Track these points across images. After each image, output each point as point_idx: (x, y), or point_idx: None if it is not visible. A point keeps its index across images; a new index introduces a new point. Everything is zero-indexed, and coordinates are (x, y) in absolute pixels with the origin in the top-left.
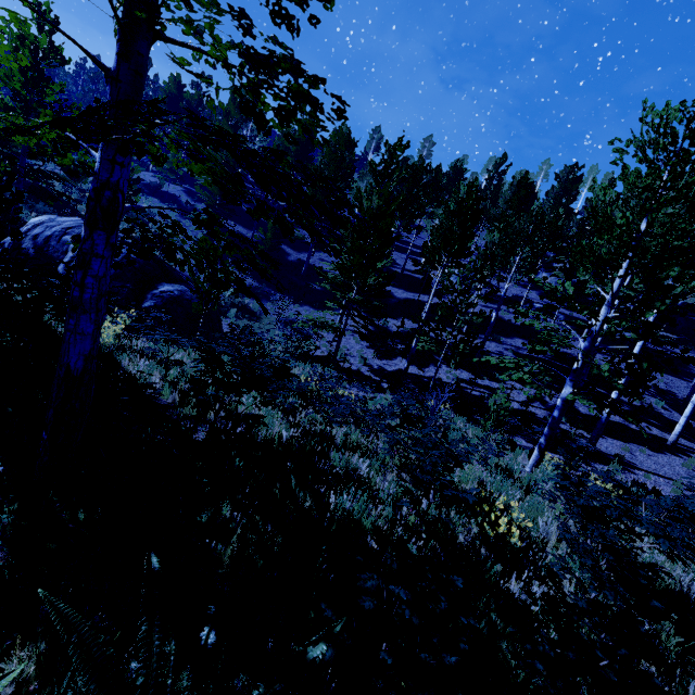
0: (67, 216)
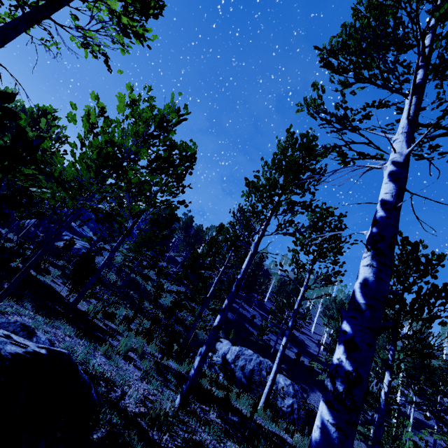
0: (232, 341)
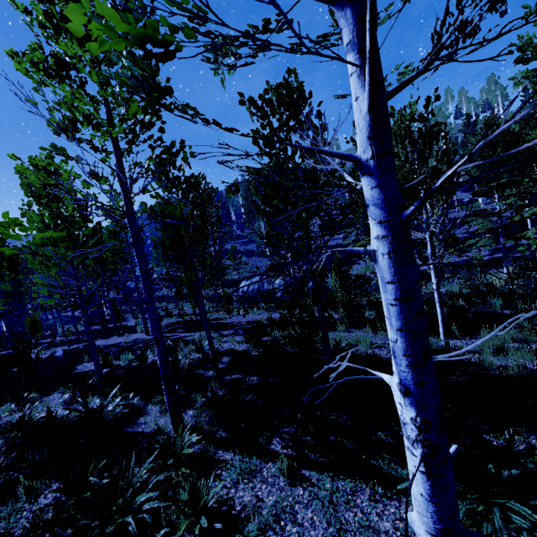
0: (248, 279)
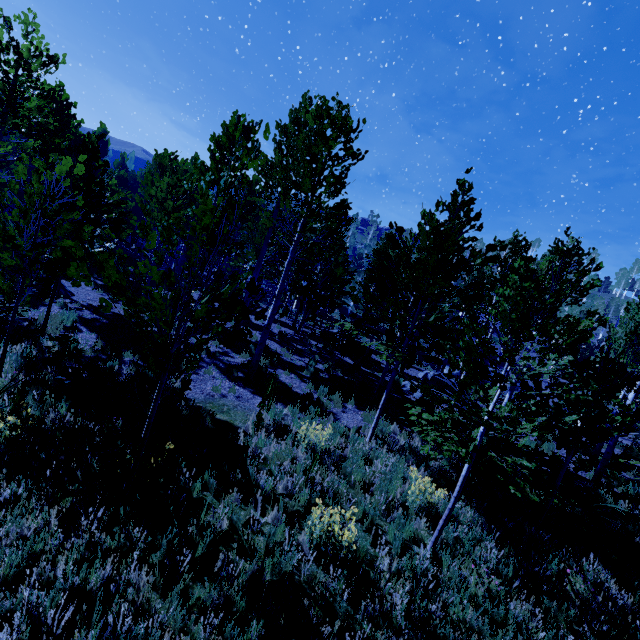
0: None
